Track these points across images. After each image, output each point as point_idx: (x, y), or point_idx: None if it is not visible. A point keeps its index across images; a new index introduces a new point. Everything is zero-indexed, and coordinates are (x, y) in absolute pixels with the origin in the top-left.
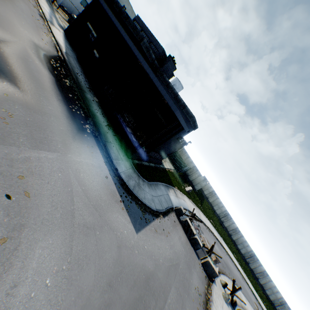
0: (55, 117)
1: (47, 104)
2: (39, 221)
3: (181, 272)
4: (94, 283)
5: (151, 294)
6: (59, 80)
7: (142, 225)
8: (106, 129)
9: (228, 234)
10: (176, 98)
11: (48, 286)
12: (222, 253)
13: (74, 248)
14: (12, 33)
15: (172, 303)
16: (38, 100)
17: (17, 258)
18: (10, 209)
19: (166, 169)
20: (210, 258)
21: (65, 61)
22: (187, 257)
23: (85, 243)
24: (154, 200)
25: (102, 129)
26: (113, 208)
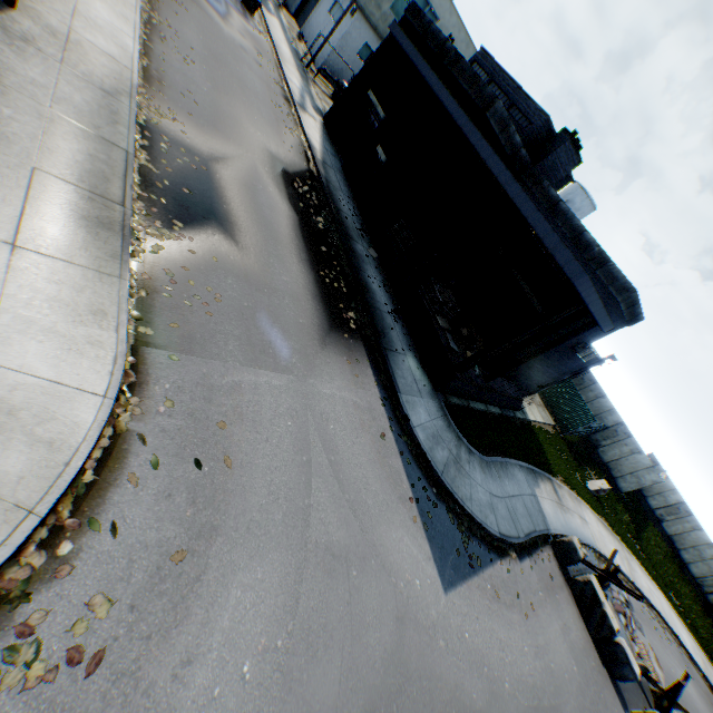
0: (291, 299)
1: (279, 271)
2: (243, 524)
3: None
4: (336, 702)
5: None
6: (306, 220)
7: (459, 571)
8: (389, 319)
9: None
10: (575, 240)
11: (245, 680)
12: (709, 712)
13: (302, 601)
14: (237, 141)
15: None
16: (266, 264)
17: (197, 599)
18: (197, 490)
19: (531, 424)
20: None
21: (319, 179)
22: (585, 694)
23: (325, 594)
24: (495, 508)
25: (381, 321)
26: (393, 514)
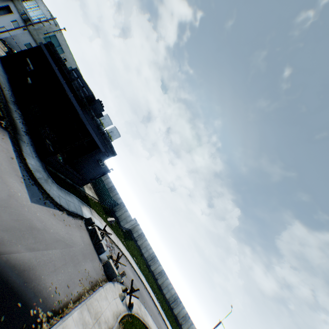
0: None
1: None
2: None
3: (73, 251)
4: None
5: (33, 236)
6: None
7: (40, 202)
8: (24, 133)
9: (155, 278)
10: (98, 127)
11: None
12: (137, 282)
13: None
14: None
15: (53, 255)
16: None
17: None
18: None
19: (87, 195)
20: (114, 266)
21: None
22: (85, 250)
23: None
24: (60, 198)
25: (19, 131)
26: (13, 176)
